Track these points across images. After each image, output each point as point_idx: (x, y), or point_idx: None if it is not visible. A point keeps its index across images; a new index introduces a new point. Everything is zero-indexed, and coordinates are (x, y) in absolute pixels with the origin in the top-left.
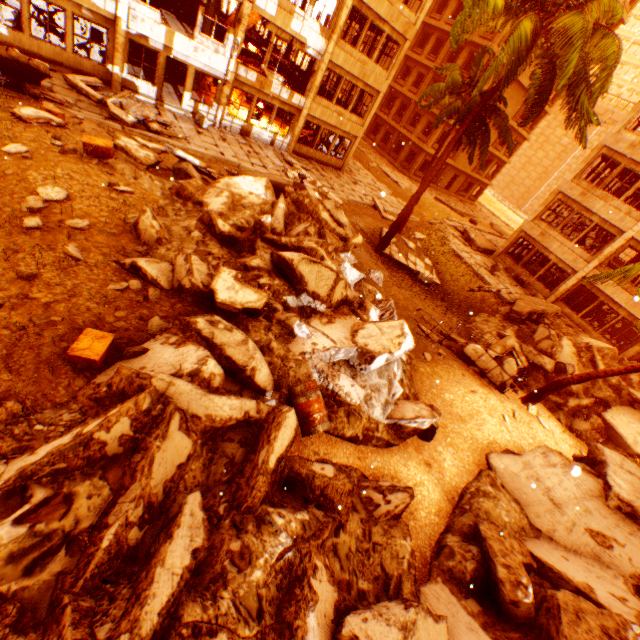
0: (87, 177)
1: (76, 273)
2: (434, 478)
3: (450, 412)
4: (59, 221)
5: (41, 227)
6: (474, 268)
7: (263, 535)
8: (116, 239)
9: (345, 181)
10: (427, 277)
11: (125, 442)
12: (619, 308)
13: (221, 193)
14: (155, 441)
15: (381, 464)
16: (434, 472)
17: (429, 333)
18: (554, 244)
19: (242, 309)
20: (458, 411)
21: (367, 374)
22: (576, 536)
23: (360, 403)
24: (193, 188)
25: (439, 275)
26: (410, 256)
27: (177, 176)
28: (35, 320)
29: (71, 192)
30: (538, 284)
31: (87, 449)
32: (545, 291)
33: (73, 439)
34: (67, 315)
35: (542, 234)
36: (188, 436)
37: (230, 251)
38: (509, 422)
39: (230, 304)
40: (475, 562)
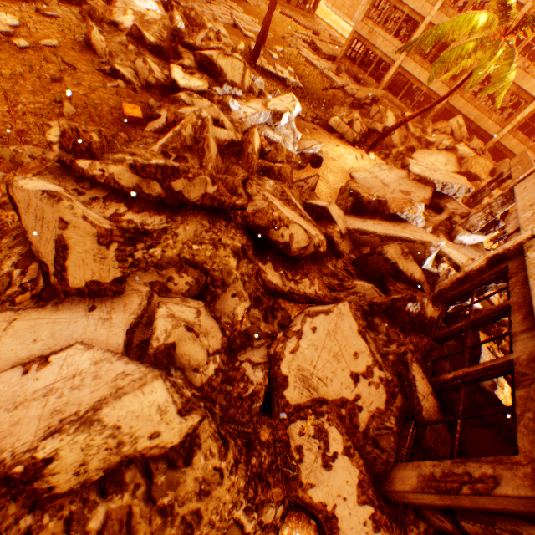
0: (14, 5)
1: (81, 78)
2: (325, 185)
3: (327, 158)
4: (34, 43)
5: (30, 47)
6: (324, 72)
7: (263, 181)
8: (82, 55)
9: (201, 1)
10: (293, 82)
11: (192, 140)
12: (422, 86)
13: (126, 12)
14: (207, 135)
15: (298, 177)
16: (325, 183)
17: (305, 117)
18: (379, 40)
19: (196, 92)
20: (331, 157)
21: (280, 129)
22: (395, 195)
23: (281, 143)
24: (101, 9)
25: (300, 81)
26: (277, 66)
27: (72, 2)
28: (88, 104)
29: (24, 16)
30: (370, 80)
31: (180, 139)
32: (375, 85)
33: (174, 133)
34: (102, 101)
35: (370, 32)
36: (214, 142)
37: (161, 61)
38: (360, 161)
39: (189, 89)
40: (351, 202)
